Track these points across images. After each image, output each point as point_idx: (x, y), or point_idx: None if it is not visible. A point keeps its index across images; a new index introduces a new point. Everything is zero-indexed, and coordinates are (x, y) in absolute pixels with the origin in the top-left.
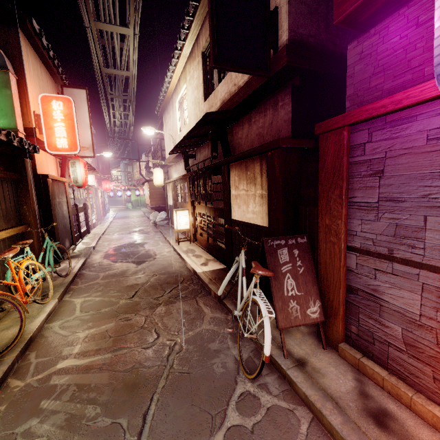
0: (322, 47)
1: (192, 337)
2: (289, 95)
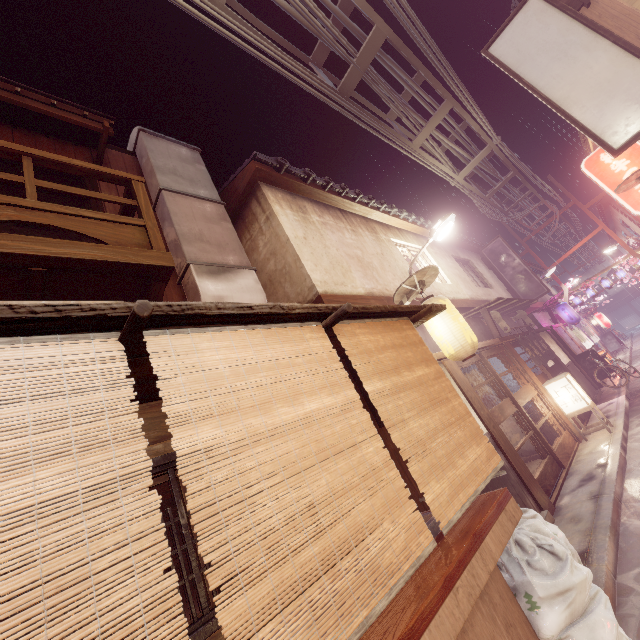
0: None
1: None
2: None
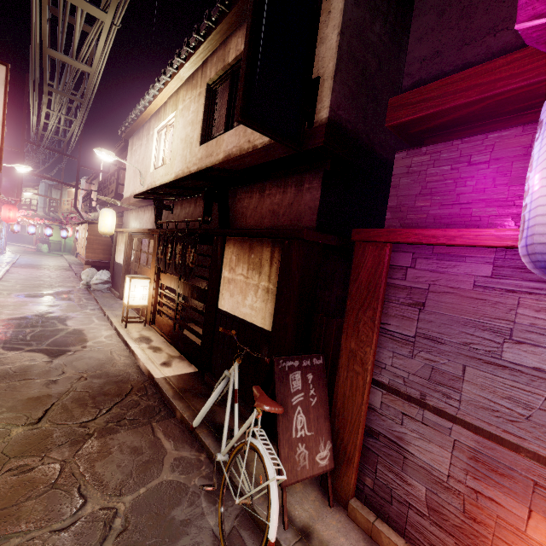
0: (357, 137)
1: (144, 498)
2: (319, 180)
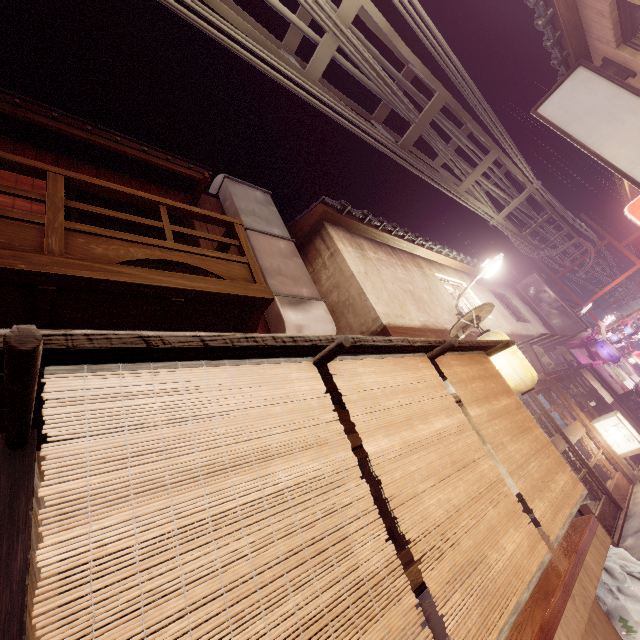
0: None
1: None
2: None
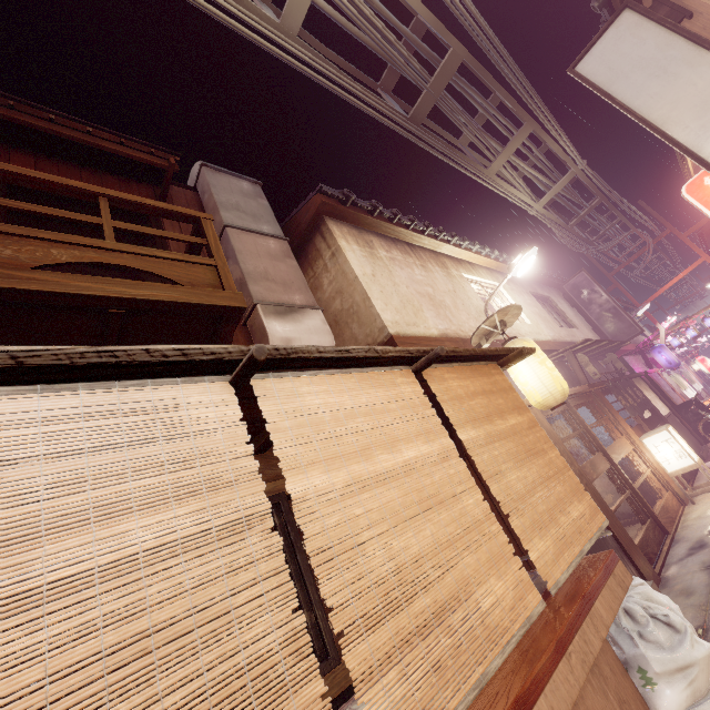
0: None
1: None
2: None
